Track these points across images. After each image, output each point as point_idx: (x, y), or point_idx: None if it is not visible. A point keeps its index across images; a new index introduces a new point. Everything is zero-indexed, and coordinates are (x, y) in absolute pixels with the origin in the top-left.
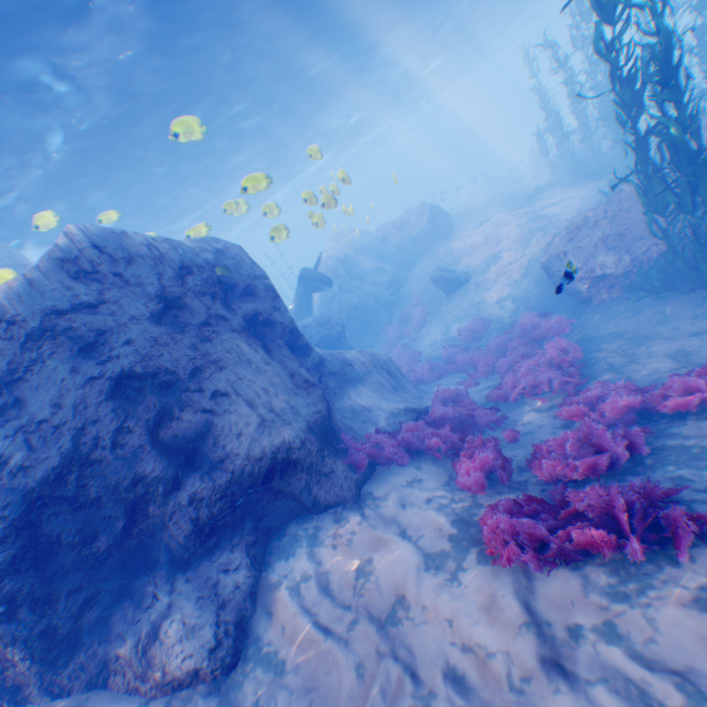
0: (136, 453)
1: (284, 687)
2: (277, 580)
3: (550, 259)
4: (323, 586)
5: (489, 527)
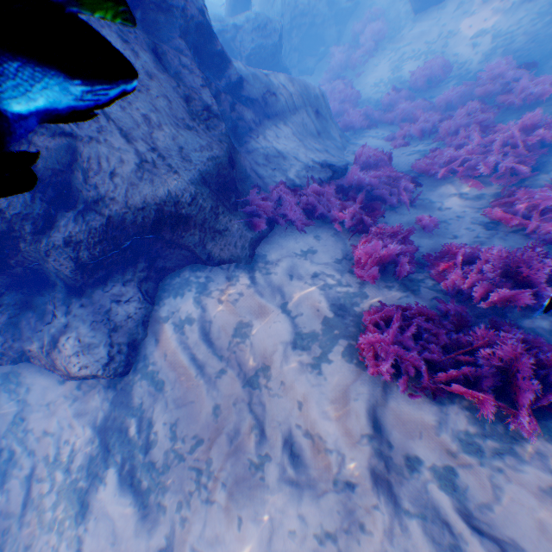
0: None
1: (160, 402)
2: (167, 316)
3: None
4: (203, 333)
5: (367, 341)
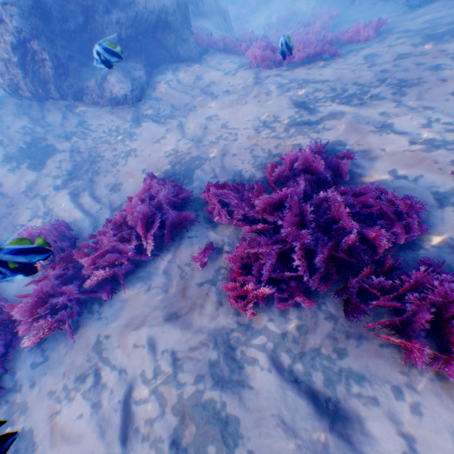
0: None
1: (163, 104)
2: (158, 82)
3: None
4: (179, 83)
5: (253, 56)
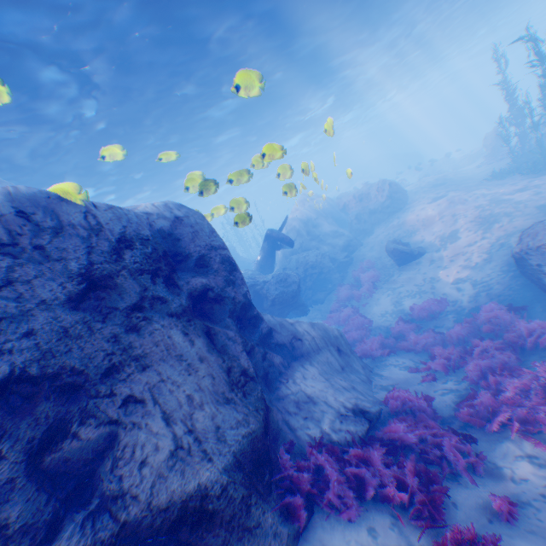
0: (1, 489)
1: None
2: None
3: (530, 251)
4: None
5: None
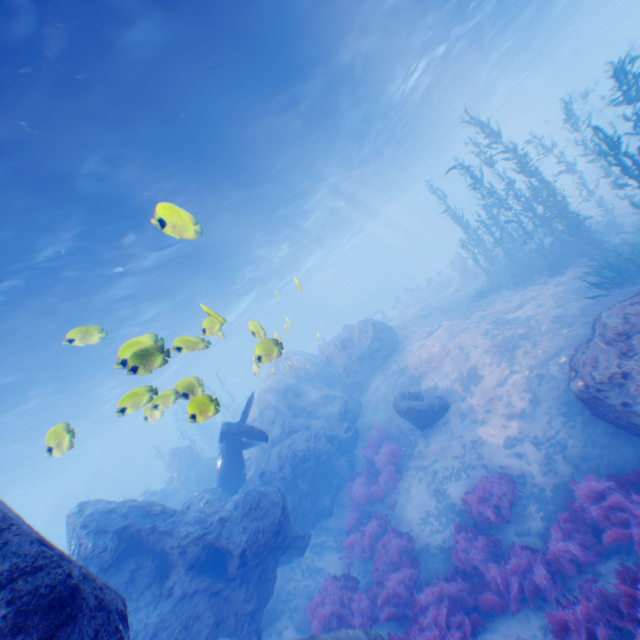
0: None
1: None
2: None
3: (601, 385)
4: None
5: None
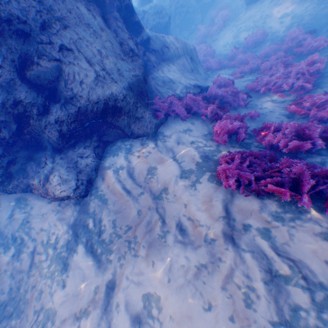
0: (10, 85)
1: (106, 210)
2: (108, 166)
3: None
4: (129, 173)
5: (222, 169)
